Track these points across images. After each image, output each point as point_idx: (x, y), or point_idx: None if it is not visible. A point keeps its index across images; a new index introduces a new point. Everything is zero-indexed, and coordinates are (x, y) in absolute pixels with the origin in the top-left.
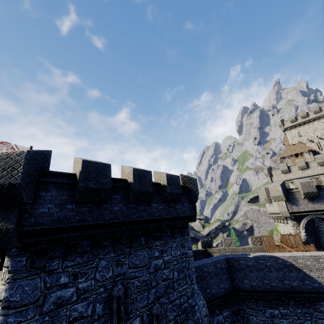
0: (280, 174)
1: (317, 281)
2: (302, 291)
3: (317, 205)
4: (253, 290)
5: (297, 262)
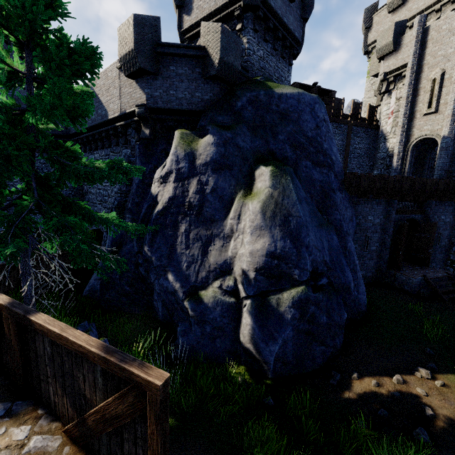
0: (386, 17)
1: (104, 108)
2: (96, 125)
3: (213, 2)
4: (75, 132)
5: (96, 86)
